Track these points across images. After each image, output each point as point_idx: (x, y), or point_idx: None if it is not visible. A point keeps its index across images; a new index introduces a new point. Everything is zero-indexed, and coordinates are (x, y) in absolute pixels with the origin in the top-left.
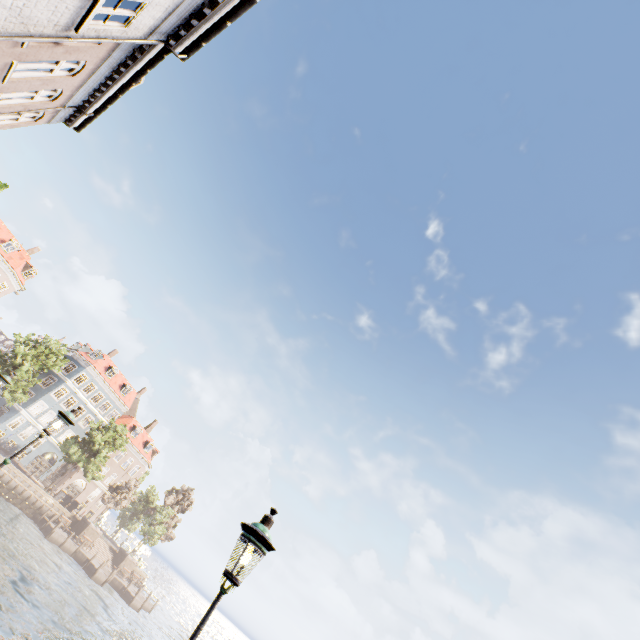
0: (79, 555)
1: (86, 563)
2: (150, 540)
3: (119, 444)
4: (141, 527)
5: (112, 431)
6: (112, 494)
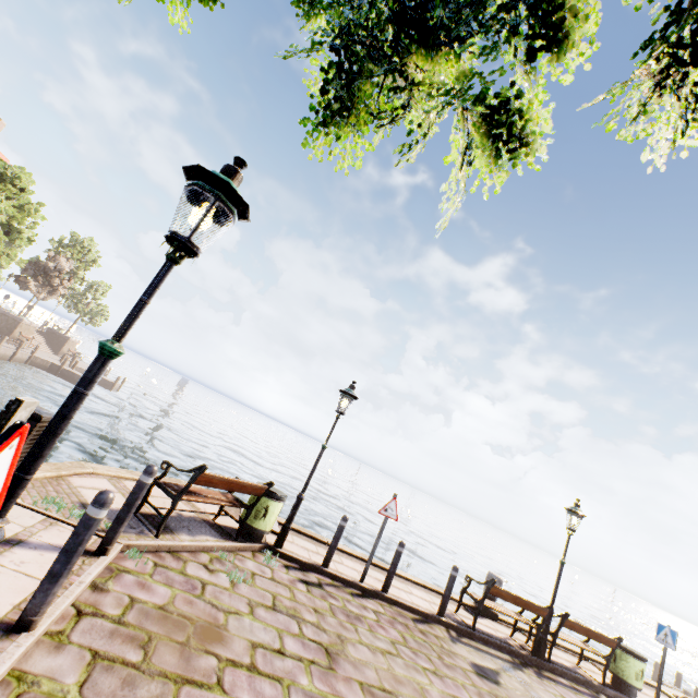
0: (37, 362)
1: (57, 370)
2: (95, 322)
3: (32, 210)
4: (65, 303)
5: (9, 184)
6: (38, 281)
